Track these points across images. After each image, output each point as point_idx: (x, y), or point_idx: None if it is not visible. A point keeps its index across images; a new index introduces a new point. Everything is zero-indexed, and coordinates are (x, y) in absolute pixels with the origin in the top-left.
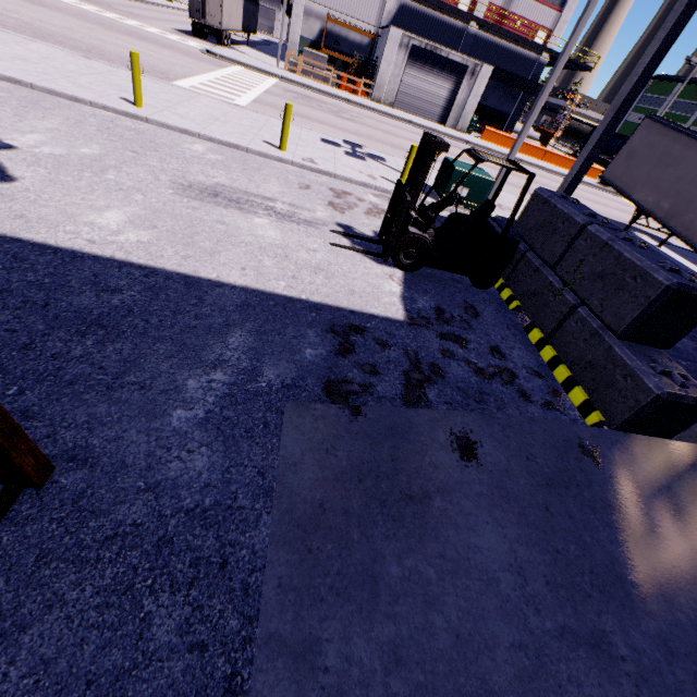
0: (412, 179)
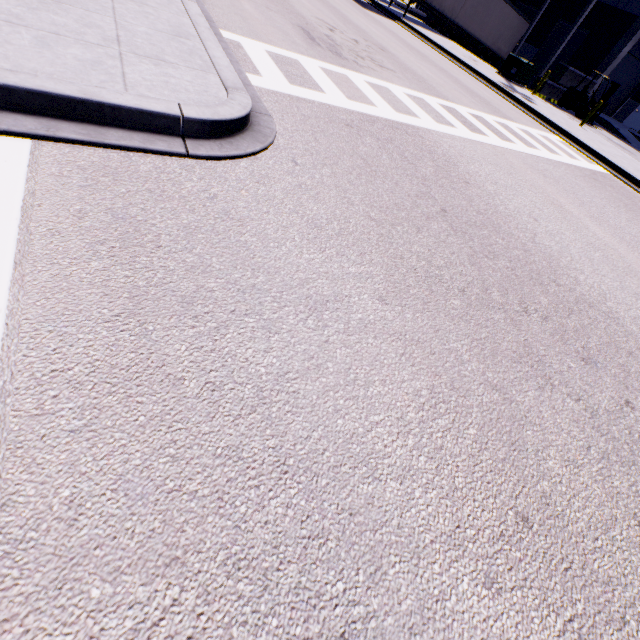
0: (605, 97)
